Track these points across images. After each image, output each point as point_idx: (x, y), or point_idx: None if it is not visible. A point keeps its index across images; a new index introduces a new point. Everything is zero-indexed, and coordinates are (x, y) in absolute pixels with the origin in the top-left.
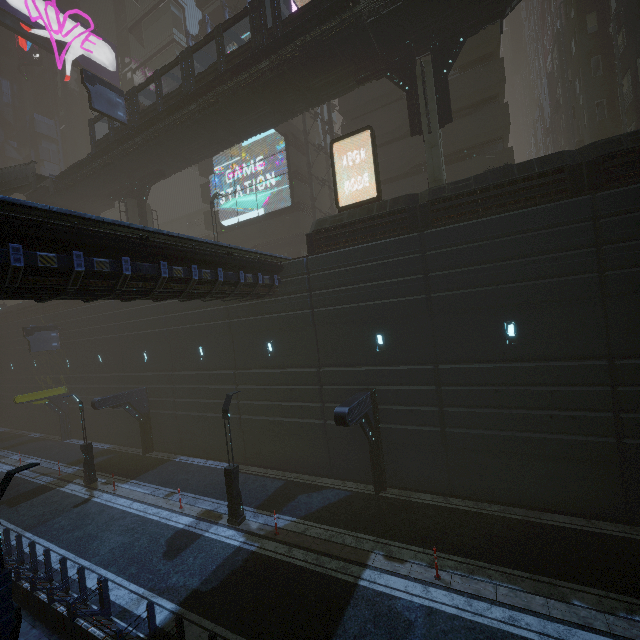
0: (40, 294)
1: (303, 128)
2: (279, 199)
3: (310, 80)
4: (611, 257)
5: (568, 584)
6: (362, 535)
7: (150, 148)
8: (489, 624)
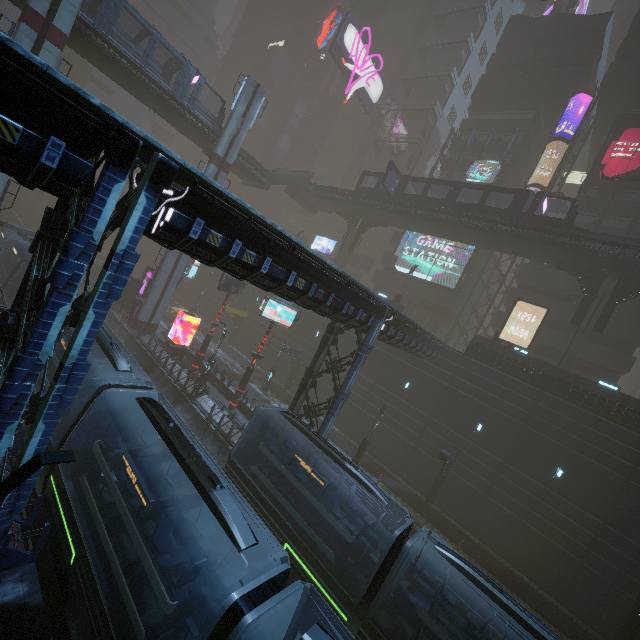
0: None
1: None
2: (447, 279)
3: (527, 248)
4: (638, 475)
5: (516, 596)
6: (419, 515)
7: (394, 214)
8: None
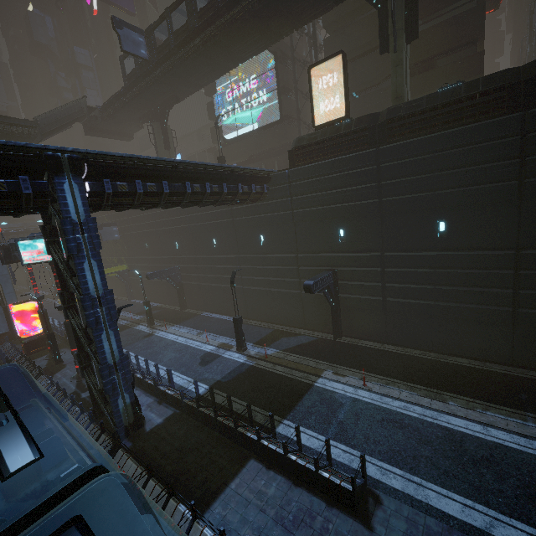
0: (119, 208)
1: (290, 44)
2: (270, 114)
3: (293, 5)
4: (531, 167)
5: (450, 394)
6: (320, 361)
7: (167, 79)
8: (390, 408)
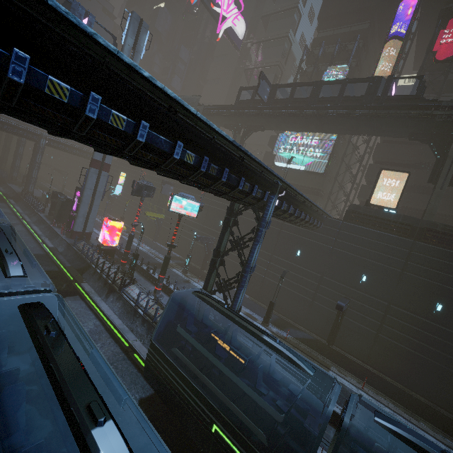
0: None
1: None
2: (317, 166)
3: (383, 126)
4: None
5: (419, 417)
6: (325, 358)
7: (269, 118)
8: (384, 411)
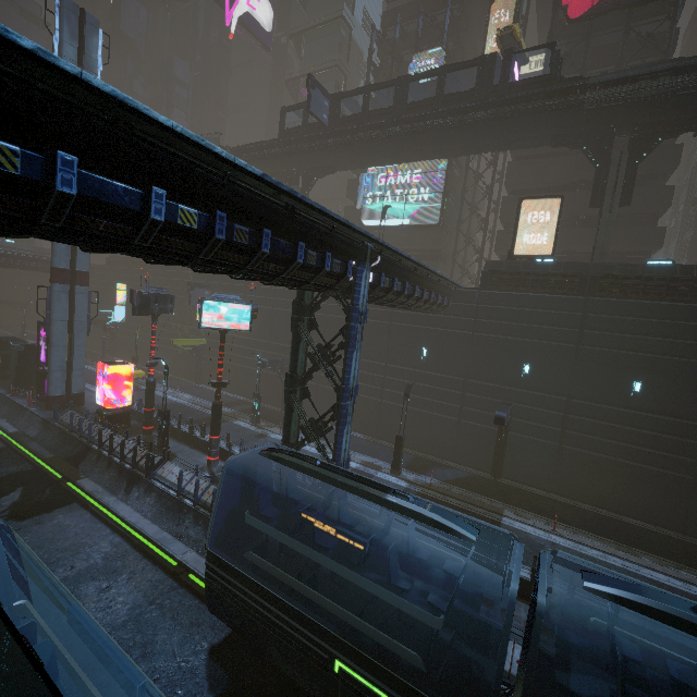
0: None
1: None
2: (427, 215)
3: (511, 133)
4: None
5: (639, 550)
6: (493, 500)
7: (338, 150)
8: (591, 555)
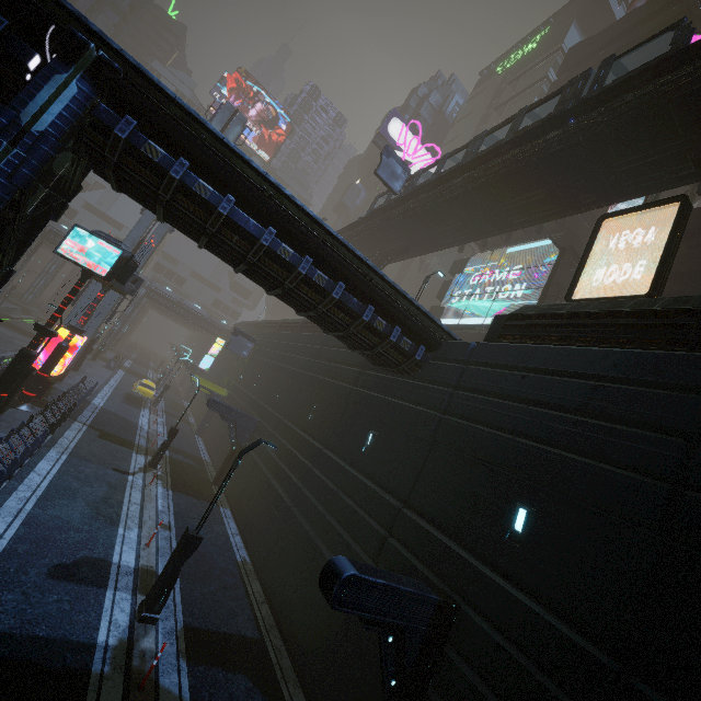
0: (145, 195)
1: None
2: None
3: (614, 159)
4: None
5: None
6: None
7: (405, 219)
8: None
